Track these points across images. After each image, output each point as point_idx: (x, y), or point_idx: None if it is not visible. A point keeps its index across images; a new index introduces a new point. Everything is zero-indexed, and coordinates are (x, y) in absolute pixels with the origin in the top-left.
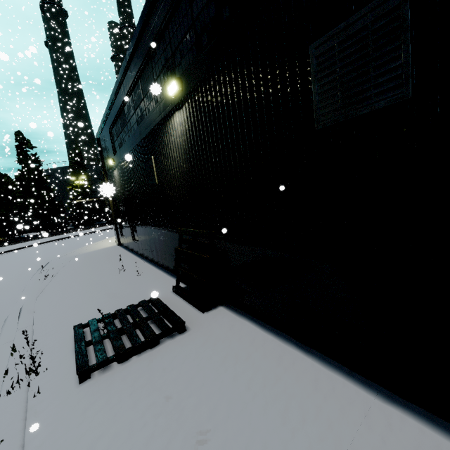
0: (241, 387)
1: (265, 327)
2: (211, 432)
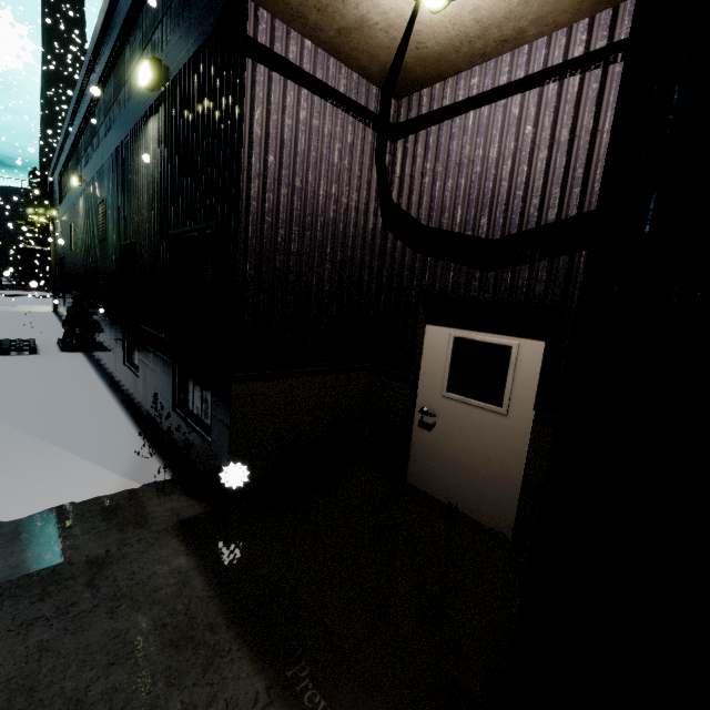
0: (37, 367)
1: (91, 359)
2: (3, 370)
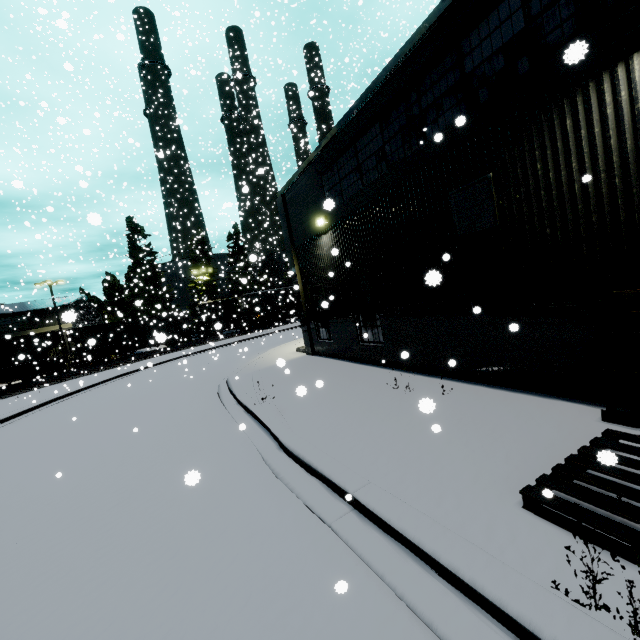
0: None
1: None
2: None
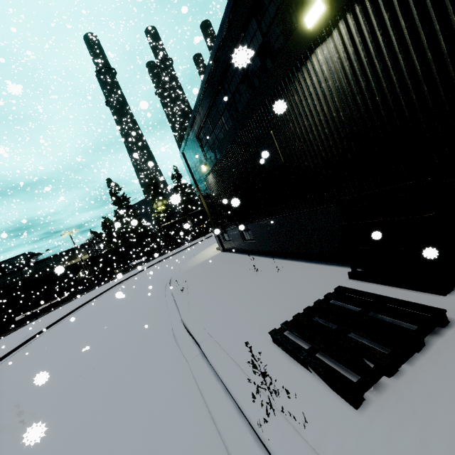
0: None
1: None
2: None
